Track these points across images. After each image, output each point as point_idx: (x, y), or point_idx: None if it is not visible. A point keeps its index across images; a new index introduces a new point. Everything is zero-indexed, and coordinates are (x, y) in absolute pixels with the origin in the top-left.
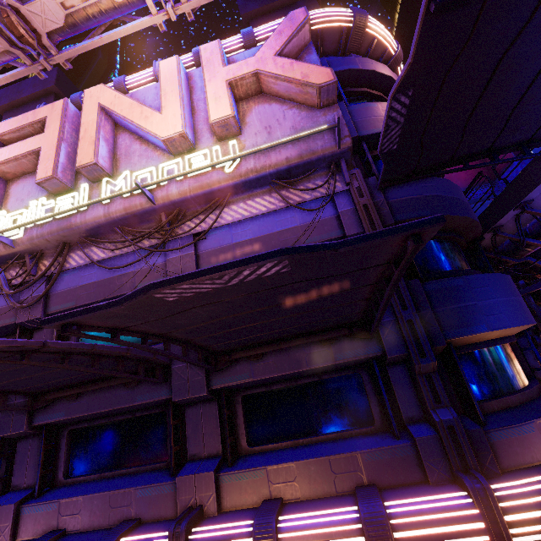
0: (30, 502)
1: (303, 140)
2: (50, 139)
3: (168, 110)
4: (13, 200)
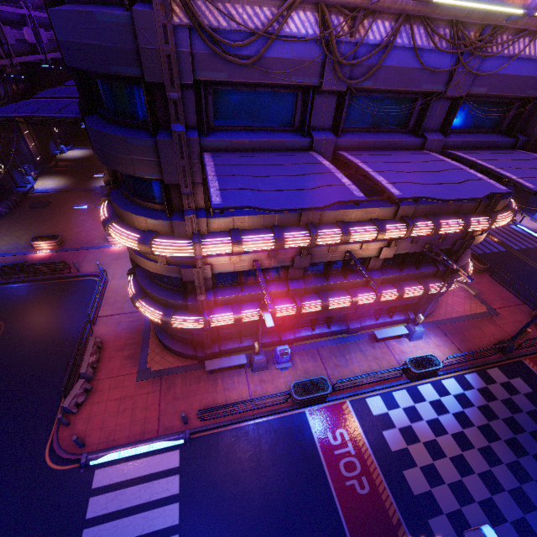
0: (323, 210)
1: None
2: None
3: None
4: None
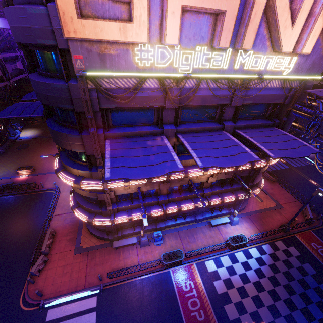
0: None
1: (310, 70)
2: (233, 4)
3: (296, 29)
4: (183, 36)
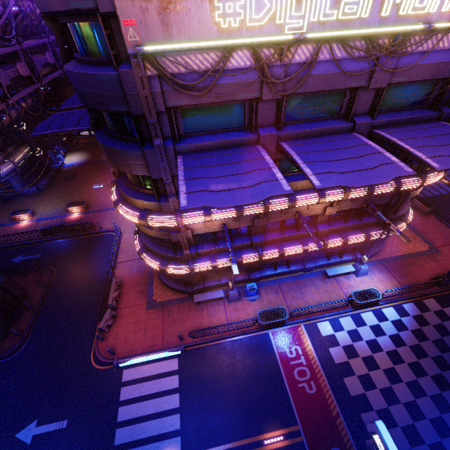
0: None
1: None
2: None
3: None
4: None
